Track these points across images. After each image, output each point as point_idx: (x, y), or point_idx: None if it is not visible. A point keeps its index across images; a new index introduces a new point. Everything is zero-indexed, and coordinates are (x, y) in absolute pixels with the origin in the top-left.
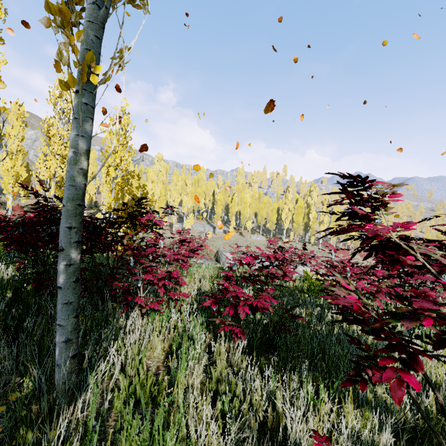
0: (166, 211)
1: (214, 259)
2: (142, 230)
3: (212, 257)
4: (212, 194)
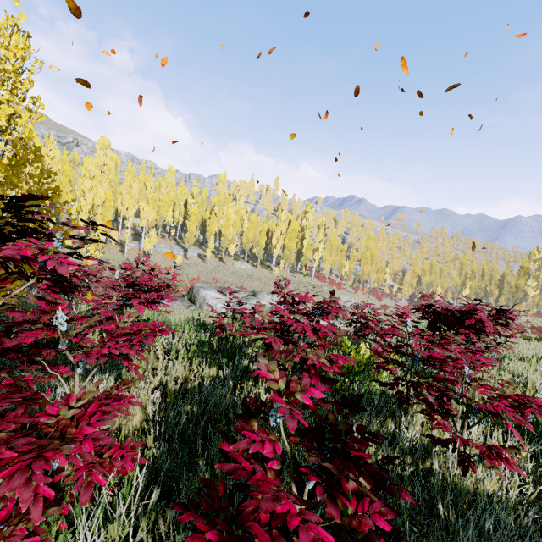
0: (116, 223)
1: (187, 299)
2: (2, 282)
3: (182, 290)
4: (184, 204)
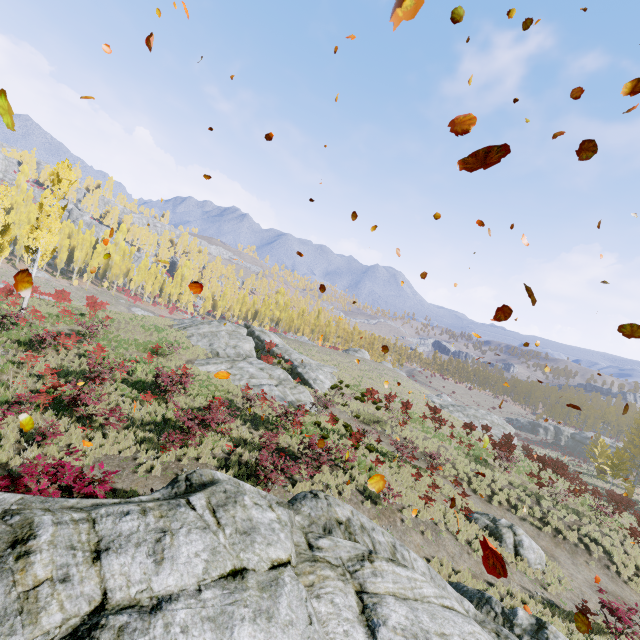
0: None
1: None
2: None
3: None
4: None
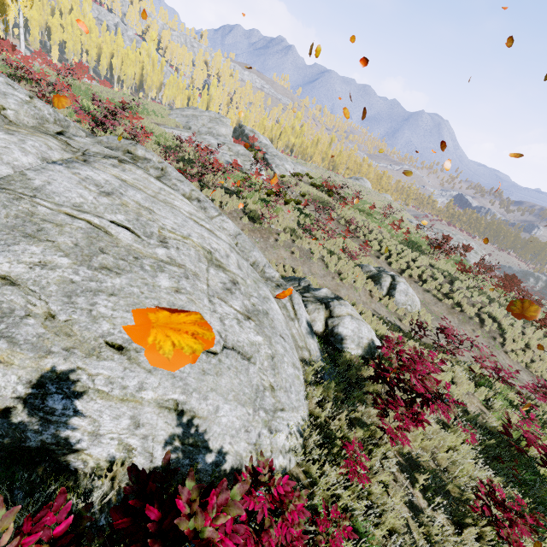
0: None
1: None
2: None
3: None
4: None
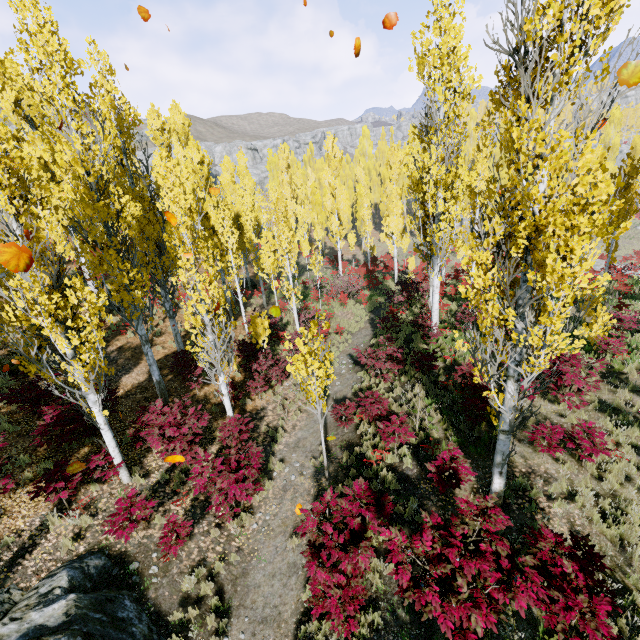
0: None
1: None
2: None
3: None
4: None
